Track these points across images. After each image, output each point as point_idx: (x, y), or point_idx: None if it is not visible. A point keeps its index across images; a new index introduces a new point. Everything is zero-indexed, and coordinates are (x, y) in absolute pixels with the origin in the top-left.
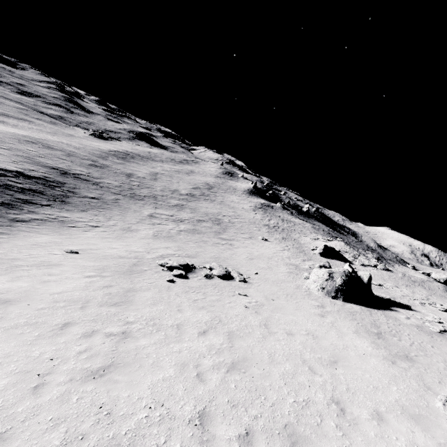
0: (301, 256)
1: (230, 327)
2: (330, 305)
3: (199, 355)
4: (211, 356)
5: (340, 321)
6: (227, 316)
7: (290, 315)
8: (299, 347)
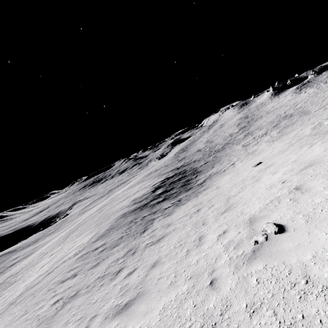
0: None
1: None
2: None
3: None
4: None
5: None
6: None
7: None
8: None
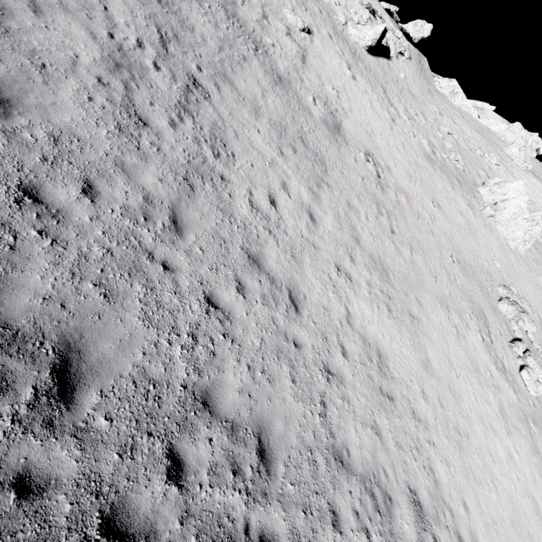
0: (374, 83)
1: None
2: (541, 271)
3: None
4: None
5: None
6: None
7: None
8: None
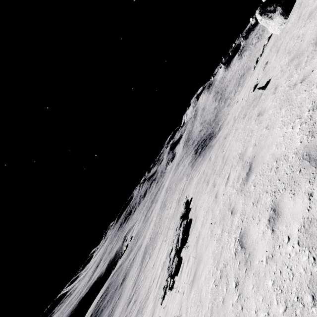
0: None
1: None
2: None
3: None
4: None
5: None
6: None
7: None
8: None
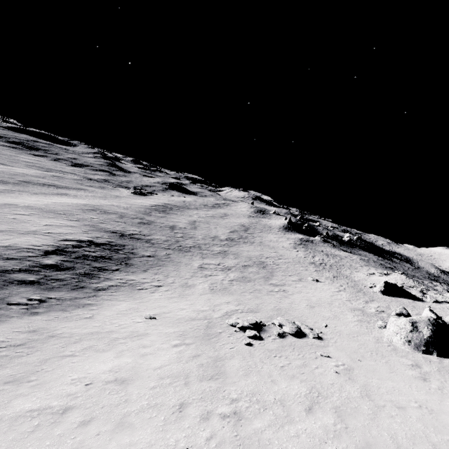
0: (361, 297)
1: (333, 400)
2: (425, 363)
3: (318, 439)
4: (331, 441)
5: (448, 386)
6: (322, 385)
7: (388, 380)
8: (419, 426)
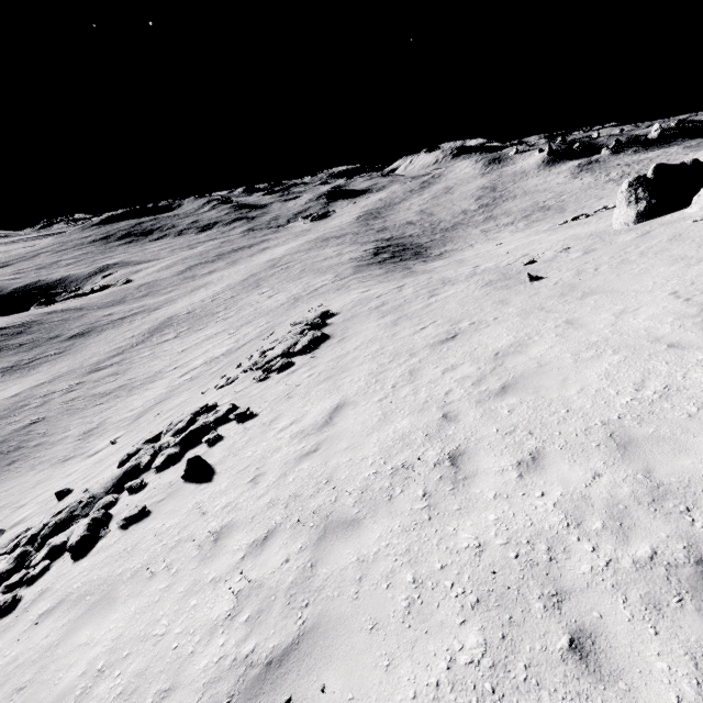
0: None
1: None
2: None
3: None
4: None
5: None
6: None
7: None
8: None
